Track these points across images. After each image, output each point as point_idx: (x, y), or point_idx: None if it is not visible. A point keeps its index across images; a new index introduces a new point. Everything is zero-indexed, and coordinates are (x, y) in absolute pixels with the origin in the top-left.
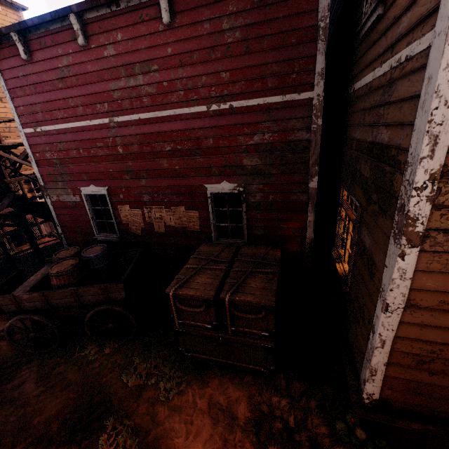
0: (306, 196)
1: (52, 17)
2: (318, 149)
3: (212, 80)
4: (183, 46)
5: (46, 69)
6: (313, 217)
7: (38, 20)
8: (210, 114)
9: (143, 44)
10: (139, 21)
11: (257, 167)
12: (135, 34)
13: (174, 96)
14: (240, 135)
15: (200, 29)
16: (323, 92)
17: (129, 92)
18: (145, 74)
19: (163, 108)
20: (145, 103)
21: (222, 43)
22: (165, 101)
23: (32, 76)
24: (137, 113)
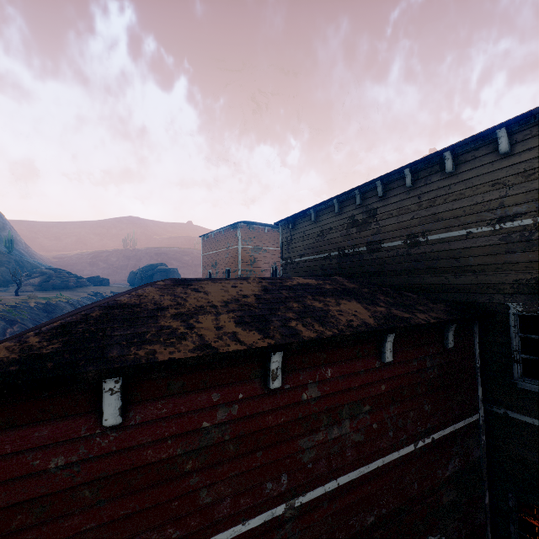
0: (483, 514)
1: (246, 354)
2: (485, 462)
3: (418, 414)
4: (396, 382)
5: (162, 436)
6: (490, 536)
7: (211, 358)
8: (416, 452)
9: (357, 381)
10: (356, 356)
11: (452, 500)
12: (348, 370)
13: (383, 439)
14: (439, 468)
15: (410, 366)
16: (483, 413)
17: (328, 447)
18: (353, 417)
19: (370, 458)
20: (348, 458)
21: (426, 378)
22: (373, 448)
23: (101, 459)
24: (335, 477)
